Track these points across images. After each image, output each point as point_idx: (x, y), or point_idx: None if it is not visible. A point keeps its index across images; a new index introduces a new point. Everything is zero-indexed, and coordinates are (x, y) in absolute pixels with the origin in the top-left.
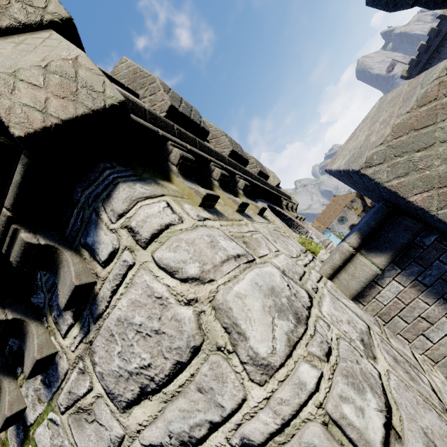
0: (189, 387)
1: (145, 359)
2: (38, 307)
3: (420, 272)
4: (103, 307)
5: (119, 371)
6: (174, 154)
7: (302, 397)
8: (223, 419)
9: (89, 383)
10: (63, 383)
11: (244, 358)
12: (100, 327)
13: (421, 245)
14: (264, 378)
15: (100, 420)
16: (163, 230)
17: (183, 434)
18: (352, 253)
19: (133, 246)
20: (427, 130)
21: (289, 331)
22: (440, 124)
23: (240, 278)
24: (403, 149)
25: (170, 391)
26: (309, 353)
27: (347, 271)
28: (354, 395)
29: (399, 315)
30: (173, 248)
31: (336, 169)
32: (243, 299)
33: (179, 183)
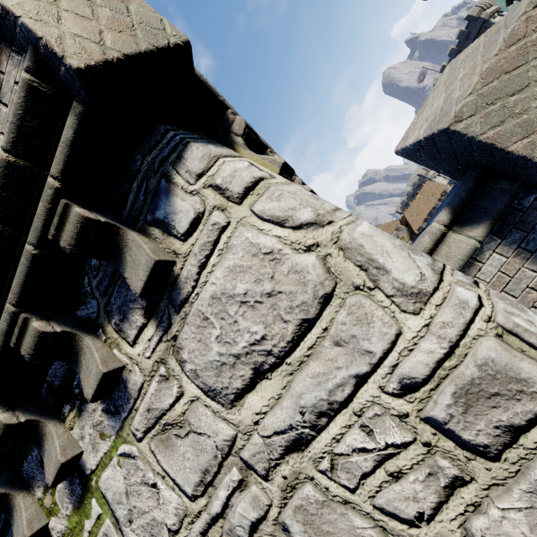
0: (322, 345)
1: (257, 332)
2: (89, 320)
3: (522, 238)
4: (189, 289)
5: (221, 359)
6: (238, 123)
7: (466, 316)
8: (373, 366)
9: (177, 388)
10: (137, 402)
11: (390, 291)
12: (187, 314)
13: (520, 208)
14: (418, 307)
15: (198, 429)
16: (258, 182)
17: (320, 404)
18: (443, 231)
19: (224, 204)
20: (520, 71)
21: (429, 264)
22: (532, 63)
23: (358, 223)
24: (495, 96)
25: (296, 359)
26: (458, 280)
27: (440, 253)
28: (517, 312)
29: (505, 290)
30: (276, 197)
31: (414, 142)
32: (371, 238)
33: (247, 156)
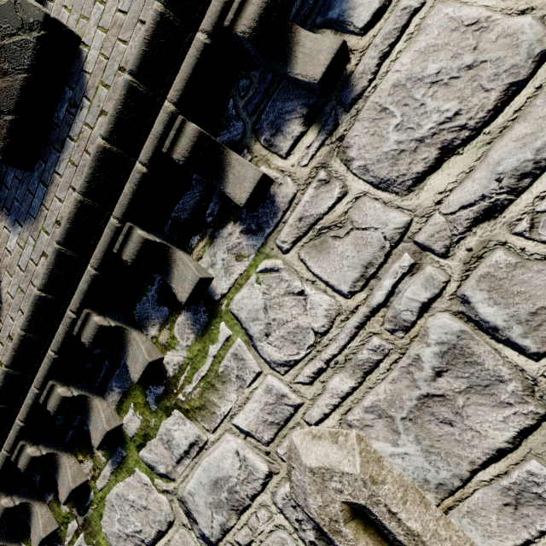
0: (533, 105)
1: (449, 109)
2: (232, 143)
3: None
4: (364, 84)
5: (399, 147)
6: None
7: None
8: None
9: (340, 189)
10: (286, 214)
11: None
12: (360, 110)
13: None
14: None
15: (362, 225)
16: None
17: (523, 166)
18: None
19: None
20: None
21: None
22: None
23: None
24: None
25: (497, 126)
26: None
27: None
28: None
29: None
30: None
31: None
32: None
33: None
